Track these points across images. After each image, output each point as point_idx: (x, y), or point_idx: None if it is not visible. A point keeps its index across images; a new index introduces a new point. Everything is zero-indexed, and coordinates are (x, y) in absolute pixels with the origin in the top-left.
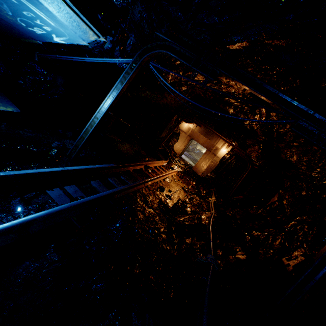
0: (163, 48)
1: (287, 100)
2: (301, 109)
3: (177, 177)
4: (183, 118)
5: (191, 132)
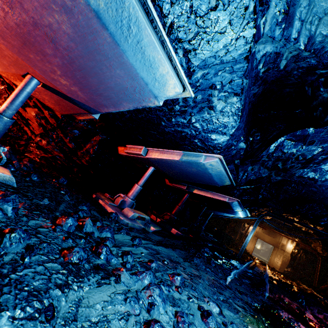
0: (268, 215)
1: (320, 231)
2: (326, 234)
3: (269, 269)
4: (250, 224)
5: (256, 232)
